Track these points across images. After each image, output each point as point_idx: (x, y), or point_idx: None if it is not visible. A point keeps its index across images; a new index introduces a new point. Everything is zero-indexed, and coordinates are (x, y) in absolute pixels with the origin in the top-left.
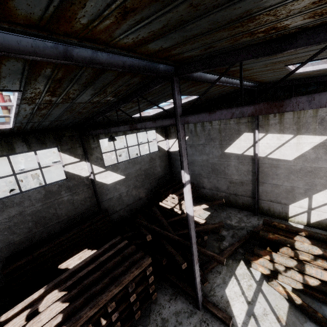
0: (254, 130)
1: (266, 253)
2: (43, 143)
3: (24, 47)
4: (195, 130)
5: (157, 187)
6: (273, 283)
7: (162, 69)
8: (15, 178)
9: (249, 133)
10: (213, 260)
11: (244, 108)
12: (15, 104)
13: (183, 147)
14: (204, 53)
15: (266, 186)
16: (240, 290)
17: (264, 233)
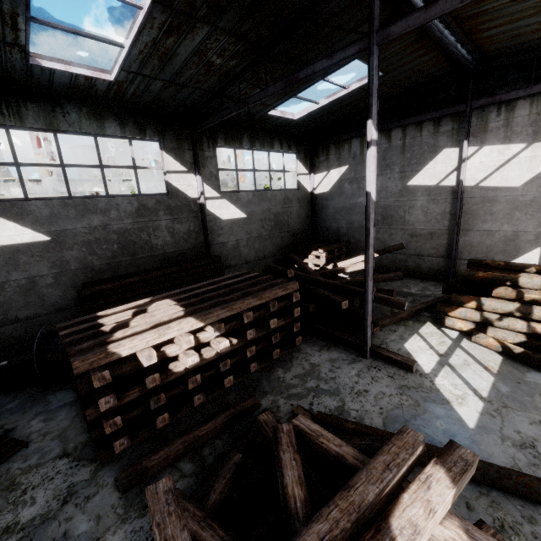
0: (461, 143)
1: (471, 299)
2: (141, 130)
3: None
4: (361, 152)
5: (291, 243)
6: (479, 336)
7: None
8: (102, 172)
9: (452, 148)
10: (388, 305)
11: None
12: (148, 1)
13: (374, 84)
14: None
15: (471, 236)
16: (428, 345)
17: (470, 272)
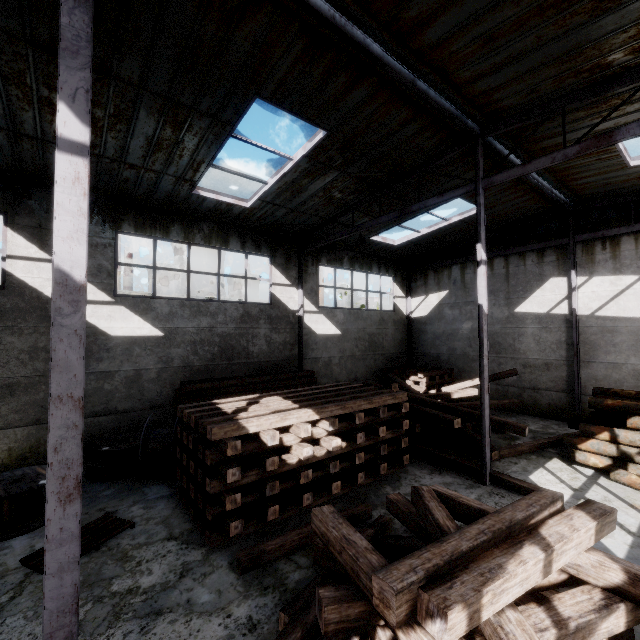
0: (569, 272)
1: (602, 429)
2: (257, 247)
3: (396, 69)
4: (462, 278)
5: (386, 367)
6: (618, 473)
7: (470, 126)
8: (218, 279)
9: (560, 277)
10: (506, 429)
11: (568, 149)
12: (300, 156)
13: (482, 217)
14: (523, 103)
15: (595, 368)
16: (557, 479)
17: (597, 399)
